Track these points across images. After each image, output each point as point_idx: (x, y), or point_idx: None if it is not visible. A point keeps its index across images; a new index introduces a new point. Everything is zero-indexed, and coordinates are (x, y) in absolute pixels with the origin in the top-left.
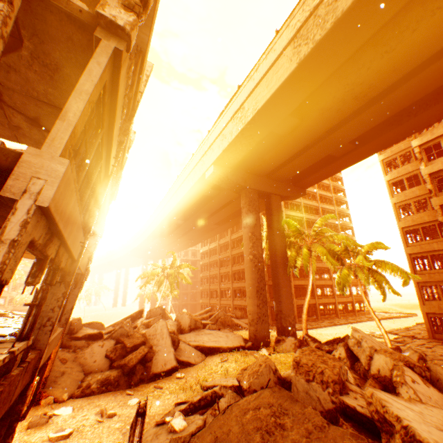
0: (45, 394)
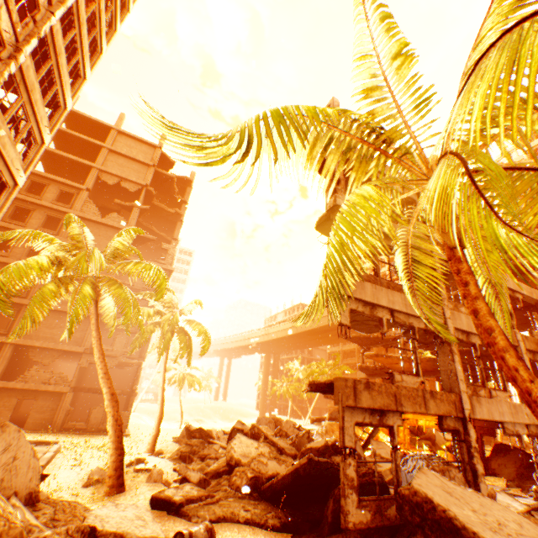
0: (411, 445)
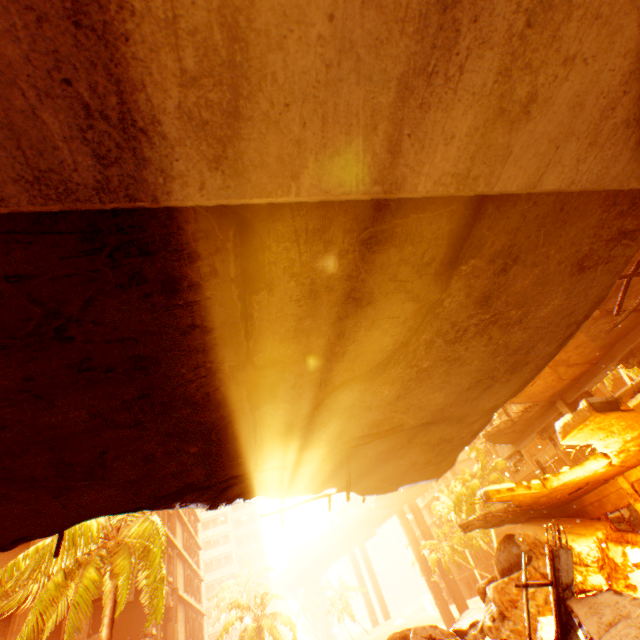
0: None
